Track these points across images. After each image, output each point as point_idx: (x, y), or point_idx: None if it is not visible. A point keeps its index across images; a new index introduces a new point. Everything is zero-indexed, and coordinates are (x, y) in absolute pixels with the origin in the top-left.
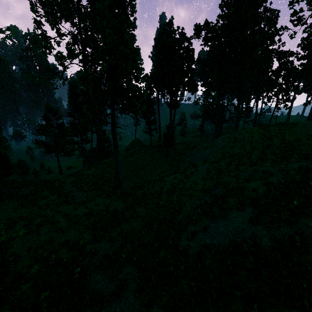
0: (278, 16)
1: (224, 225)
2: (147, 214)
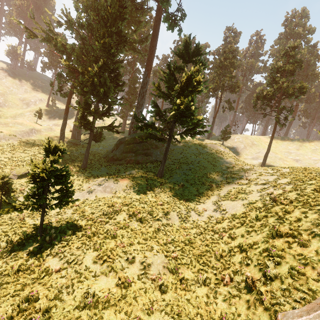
0: None
1: None
2: None
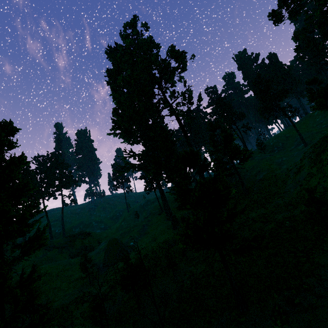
0: None
1: None
2: None
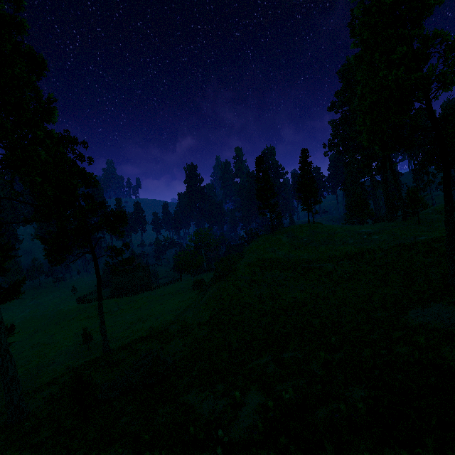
0: None
1: None
2: None
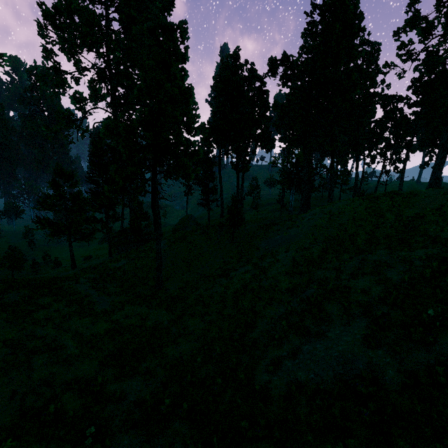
0: (379, 50)
1: (324, 348)
2: (204, 329)
